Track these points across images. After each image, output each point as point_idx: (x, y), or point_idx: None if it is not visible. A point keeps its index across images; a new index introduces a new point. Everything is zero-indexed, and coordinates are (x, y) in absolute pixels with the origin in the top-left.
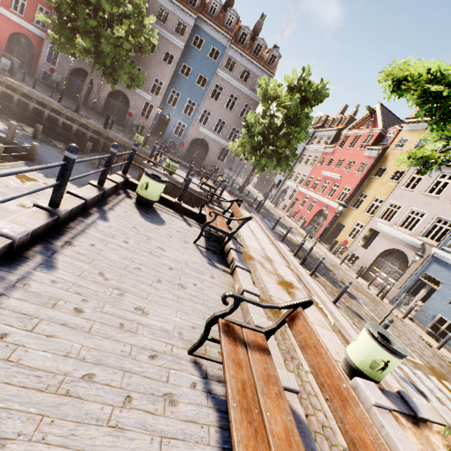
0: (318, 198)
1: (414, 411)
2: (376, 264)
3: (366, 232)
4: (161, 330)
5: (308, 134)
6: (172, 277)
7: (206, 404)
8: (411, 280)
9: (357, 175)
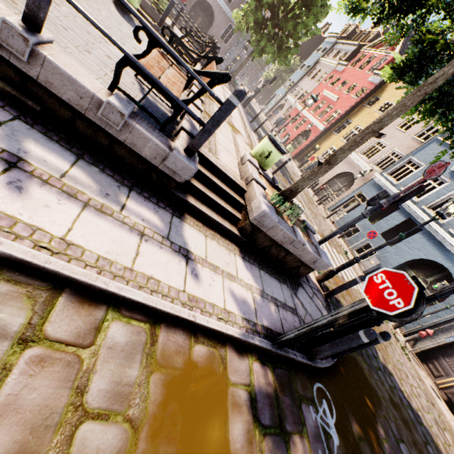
0: (309, 118)
1: (274, 184)
2: (330, 183)
3: None
4: (117, 57)
5: (319, 28)
6: (135, 52)
7: (139, 92)
8: (348, 196)
9: (352, 100)
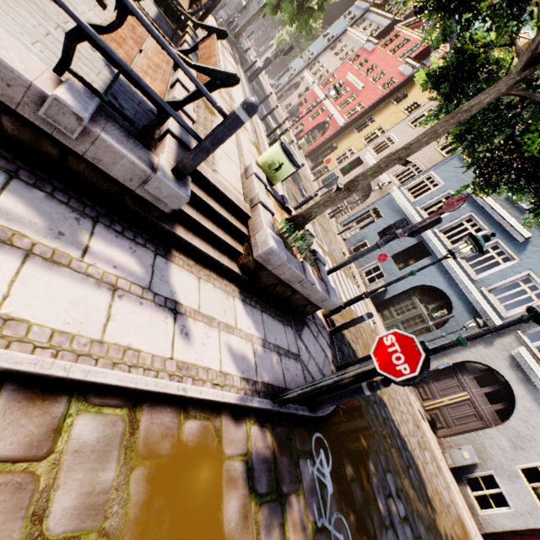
0: (329, 107)
1: (284, 204)
2: None
3: (353, 159)
4: None
5: None
6: None
7: (103, 66)
8: (363, 210)
9: (379, 93)
